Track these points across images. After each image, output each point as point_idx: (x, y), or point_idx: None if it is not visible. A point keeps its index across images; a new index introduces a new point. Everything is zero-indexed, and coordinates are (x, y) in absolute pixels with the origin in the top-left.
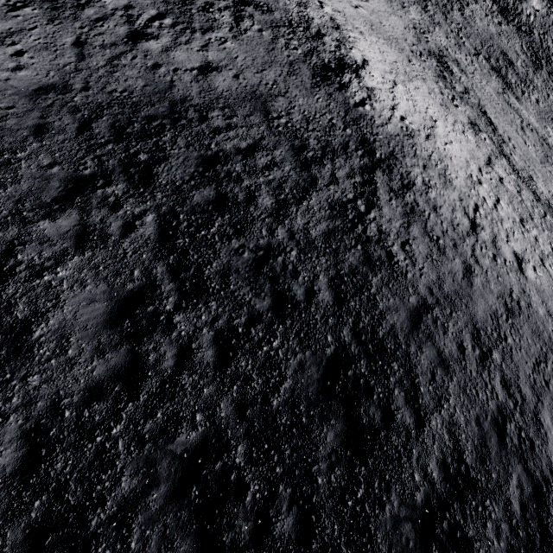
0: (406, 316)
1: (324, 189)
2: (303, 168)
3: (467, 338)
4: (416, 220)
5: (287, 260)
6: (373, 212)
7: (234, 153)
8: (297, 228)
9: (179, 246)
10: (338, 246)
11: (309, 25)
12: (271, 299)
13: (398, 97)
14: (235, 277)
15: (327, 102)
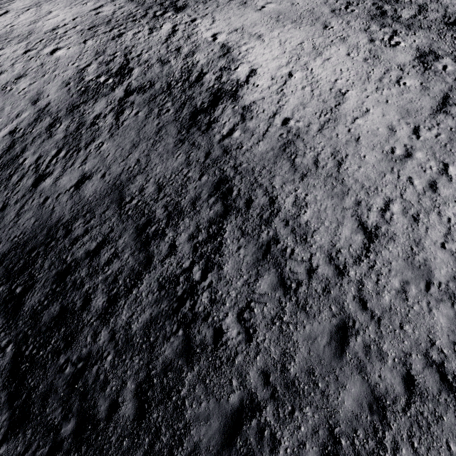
0: (218, 427)
1: (158, 267)
2: (142, 249)
3: (312, 455)
4: (268, 267)
5: (101, 368)
6: (210, 276)
7: (84, 258)
8: (120, 325)
9: (21, 372)
10: (156, 337)
11: (191, 73)
12: (76, 420)
13: (289, 92)
14: (53, 398)
15: (187, 154)
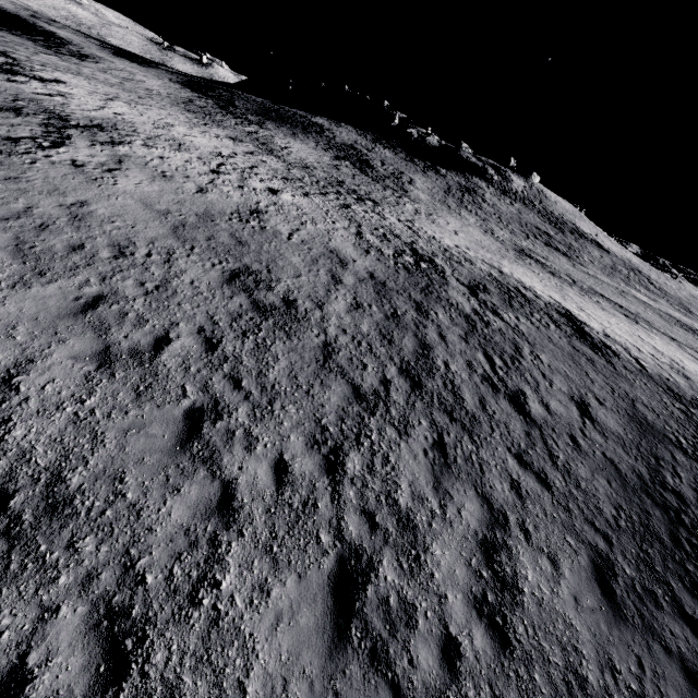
0: None
1: None
2: None
3: None
4: None
5: None
6: None
7: None
8: None
9: None
10: None
11: (503, 284)
12: None
13: (609, 327)
14: None
15: (640, 381)
